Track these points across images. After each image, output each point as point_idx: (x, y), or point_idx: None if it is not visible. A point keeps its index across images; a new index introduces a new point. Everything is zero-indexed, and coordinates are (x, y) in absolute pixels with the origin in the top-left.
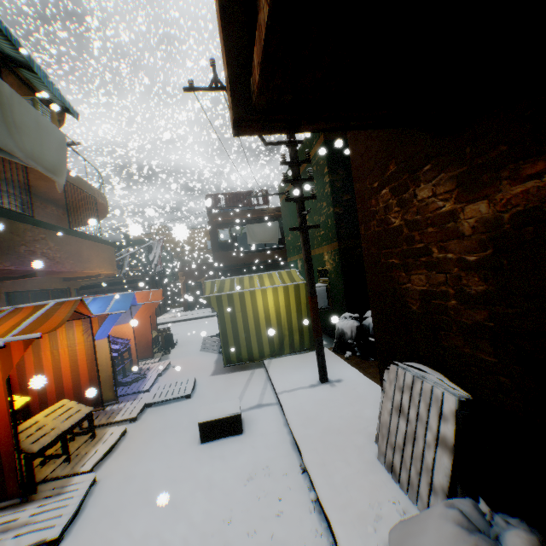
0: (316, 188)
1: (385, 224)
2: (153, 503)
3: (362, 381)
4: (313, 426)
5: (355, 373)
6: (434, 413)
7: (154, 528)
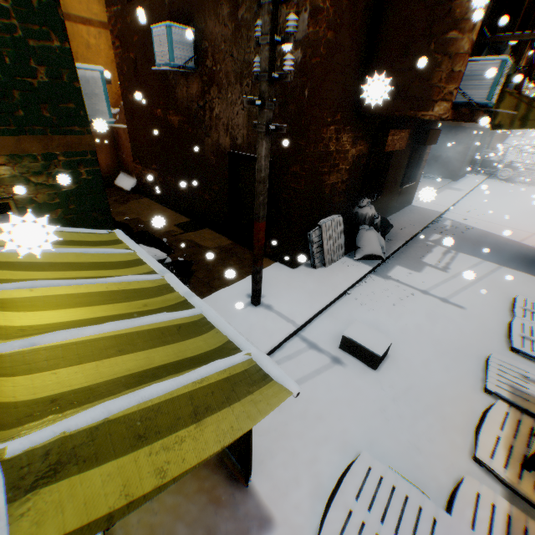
0: None
1: (327, 148)
2: (431, 337)
3: (247, 283)
4: (324, 290)
5: (230, 289)
6: (339, 226)
7: (431, 326)
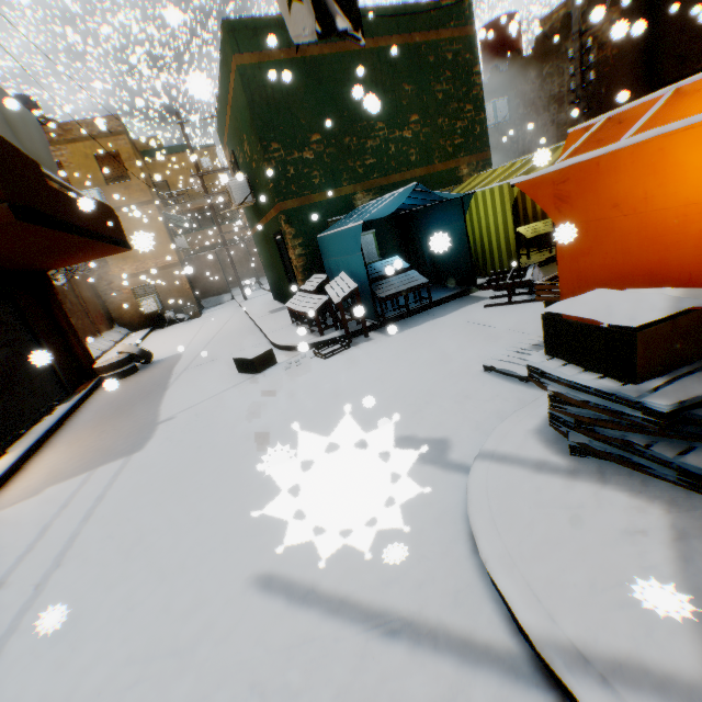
0: (452, 85)
1: None
2: None
3: None
4: None
5: None
6: None
7: None
